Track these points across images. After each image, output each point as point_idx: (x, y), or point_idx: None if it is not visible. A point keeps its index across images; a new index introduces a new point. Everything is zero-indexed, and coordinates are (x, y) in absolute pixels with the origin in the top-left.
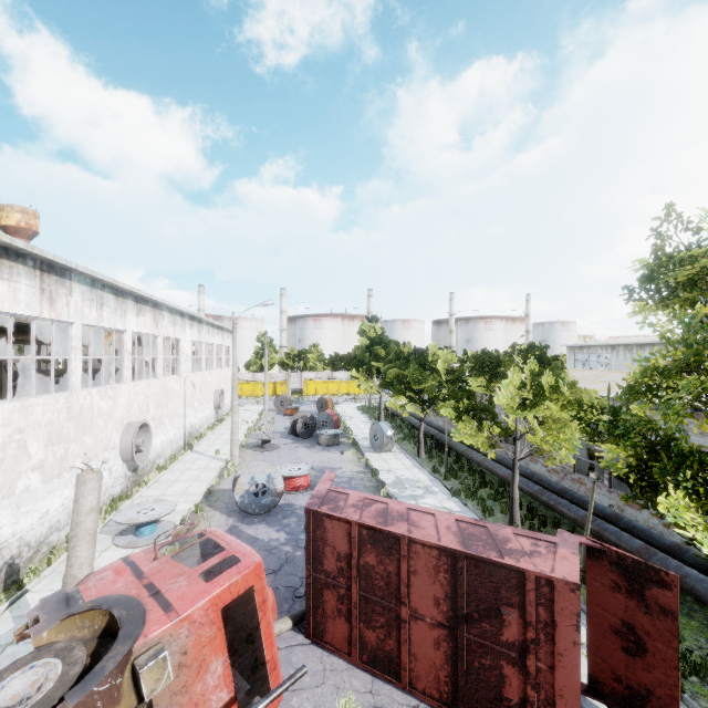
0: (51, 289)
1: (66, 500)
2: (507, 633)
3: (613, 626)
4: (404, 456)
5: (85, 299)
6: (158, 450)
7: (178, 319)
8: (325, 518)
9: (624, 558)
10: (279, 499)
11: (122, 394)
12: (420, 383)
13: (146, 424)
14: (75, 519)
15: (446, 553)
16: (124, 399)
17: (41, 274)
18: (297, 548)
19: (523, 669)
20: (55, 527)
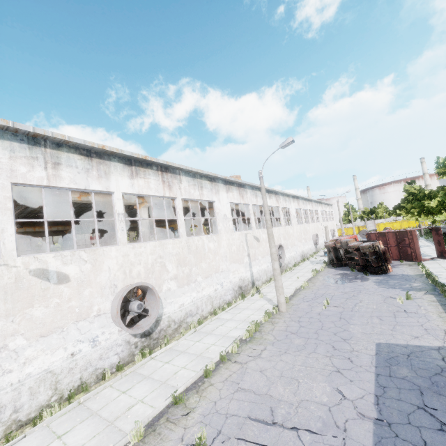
0: (298, 202)
1: (307, 248)
2: (406, 242)
3: (436, 242)
4: (425, 241)
5: (301, 203)
6: (319, 245)
7: (316, 204)
8: (370, 234)
9: (435, 228)
10: None
11: (310, 226)
12: None
13: (317, 235)
14: (326, 232)
15: (394, 232)
16: (311, 228)
17: (297, 200)
18: None
19: (410, 247)
20: (307, 253)
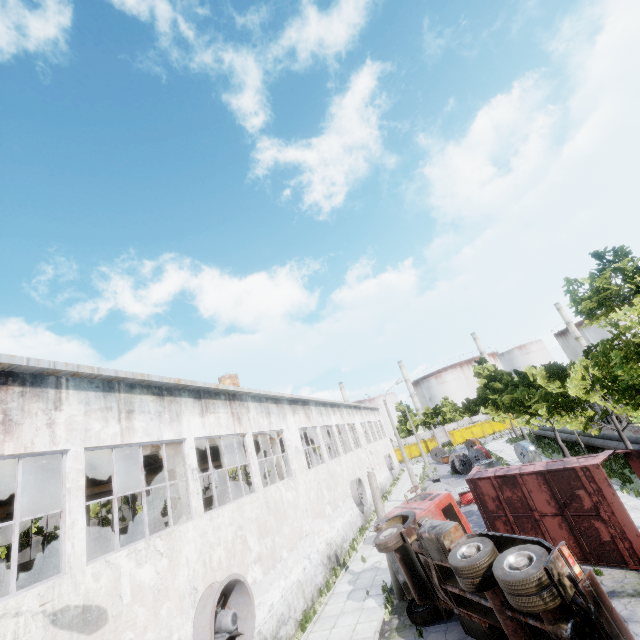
0: (307, 412)
1: (342, 524)
2: (585, 504)
3: None
4: None
5: (316, 413)
6: (369, 500)
7: (349, 410)
8: (477, 481)
9: (638, 451)
10: (459, 506)
11: (342, 462)
12: (531, 399)
13: (359, 479)
14: (373, 492)
15: (539, 474)
16: (344, 466)
17: (303, 407)
18: (481, 528)
19: (602, 520)
20: (343, 539)
